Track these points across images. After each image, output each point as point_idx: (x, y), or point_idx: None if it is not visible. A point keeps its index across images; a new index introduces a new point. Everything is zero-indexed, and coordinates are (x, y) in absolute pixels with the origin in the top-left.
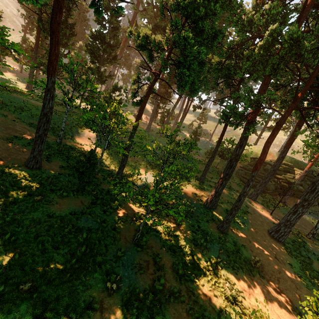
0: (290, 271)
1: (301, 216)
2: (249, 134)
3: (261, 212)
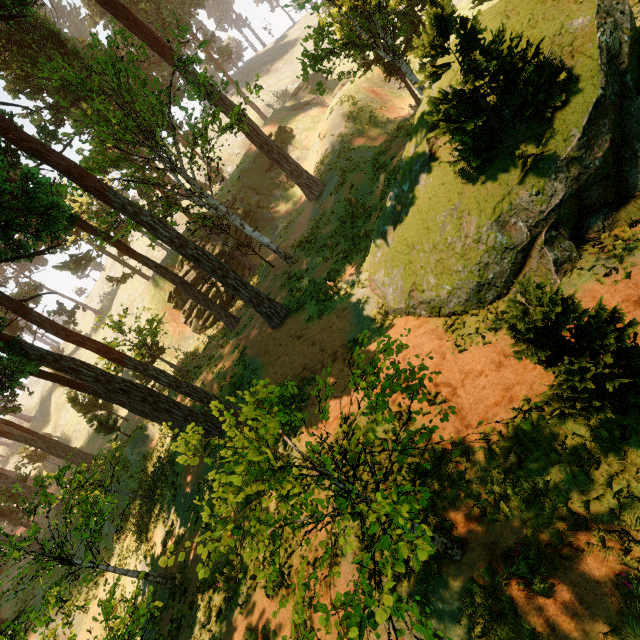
0: (316, 325)
1: (242, 282)
2: (26, 368)
3: (253, 320)
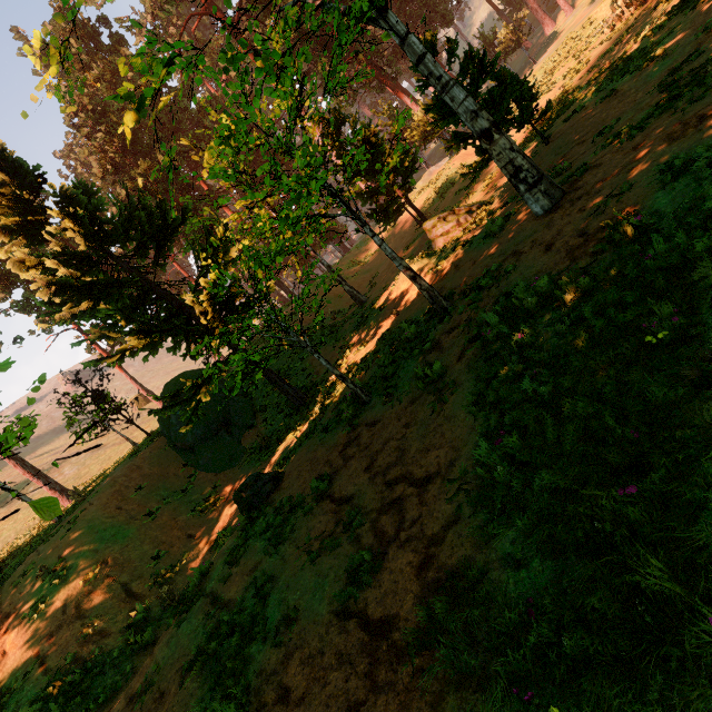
0: None
1: None
2: None
3: None
